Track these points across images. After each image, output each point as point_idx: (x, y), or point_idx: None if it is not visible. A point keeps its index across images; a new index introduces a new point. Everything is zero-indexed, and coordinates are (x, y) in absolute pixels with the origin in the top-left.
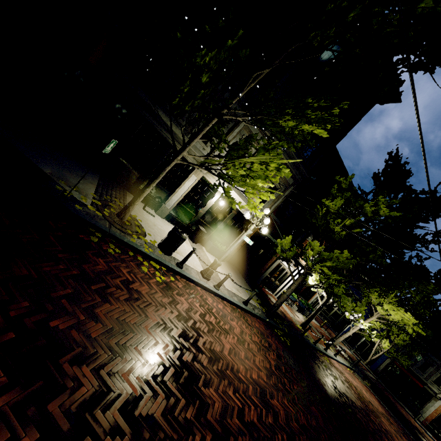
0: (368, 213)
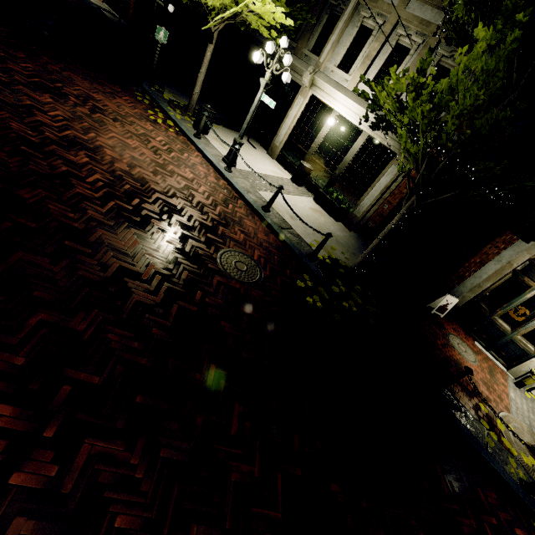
0: None
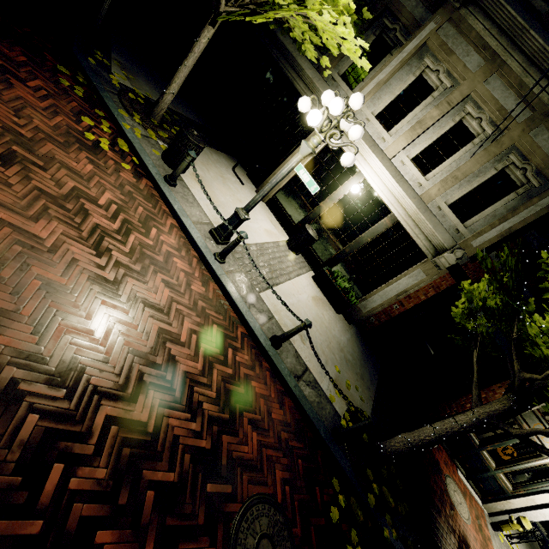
0: None
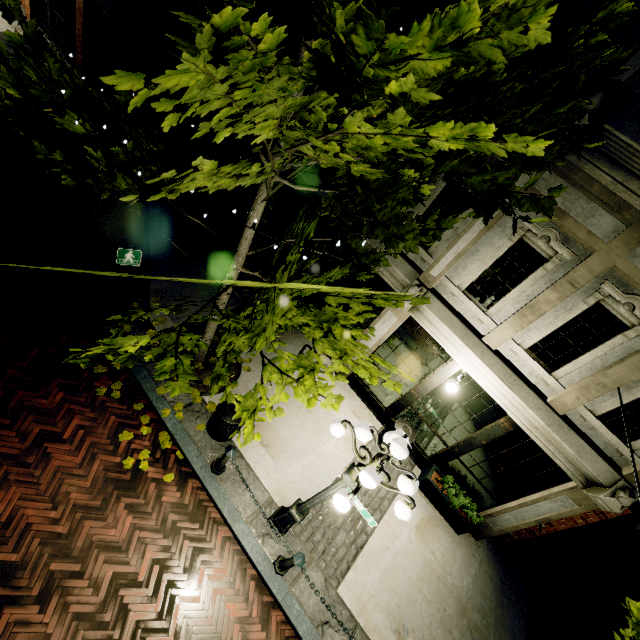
0: None
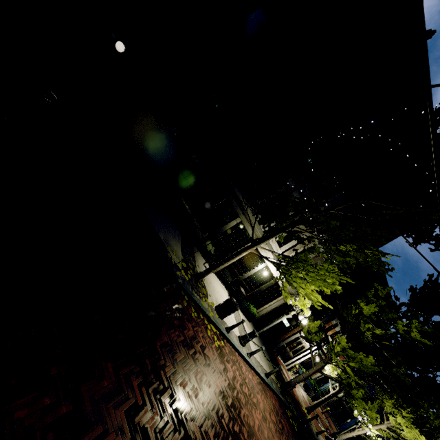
0: (400, 330)
